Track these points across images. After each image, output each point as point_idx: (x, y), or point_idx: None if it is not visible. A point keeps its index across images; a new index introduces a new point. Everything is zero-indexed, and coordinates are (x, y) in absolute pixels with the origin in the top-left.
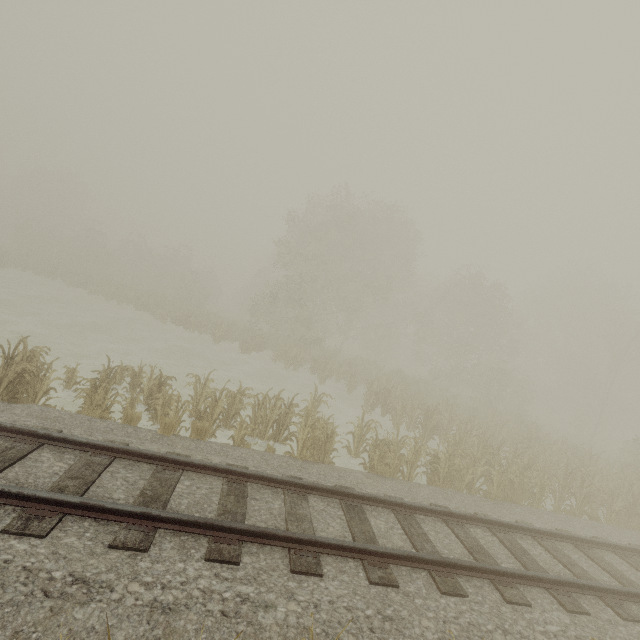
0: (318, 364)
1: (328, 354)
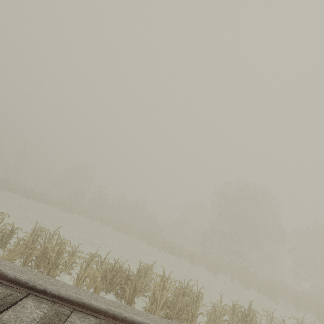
0: (261, 285)
1: (254, 275)
